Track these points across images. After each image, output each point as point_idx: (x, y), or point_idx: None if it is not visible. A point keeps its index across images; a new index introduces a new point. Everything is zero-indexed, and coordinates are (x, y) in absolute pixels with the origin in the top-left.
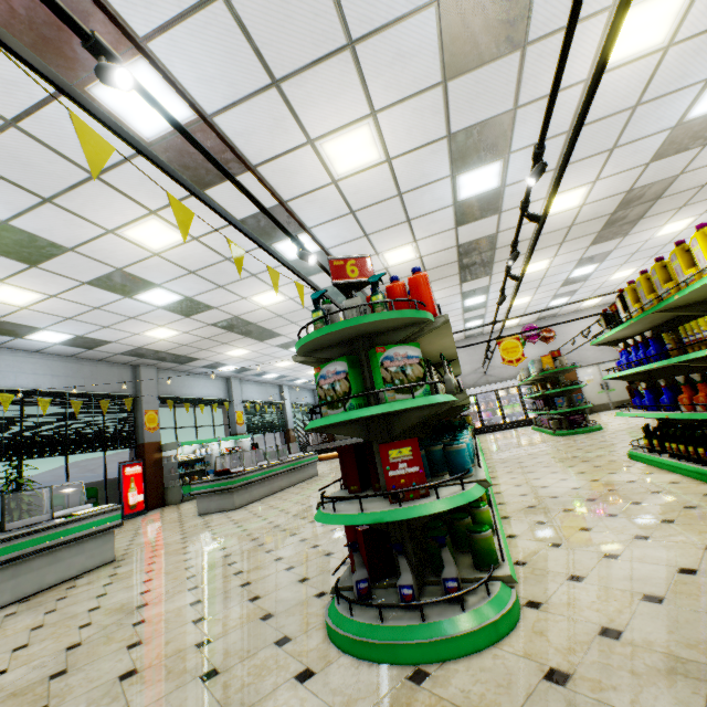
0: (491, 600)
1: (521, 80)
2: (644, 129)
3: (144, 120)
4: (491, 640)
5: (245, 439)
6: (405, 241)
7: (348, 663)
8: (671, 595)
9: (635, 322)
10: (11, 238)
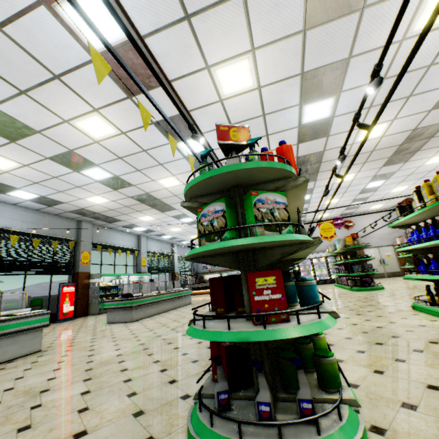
0: (343, 425)
1: (357, 35)
2: (432, 84)
3: (93, 36)
4: None
5: (146, 276)
6: None
7: None
8: None
9: (430, 208)
10: None
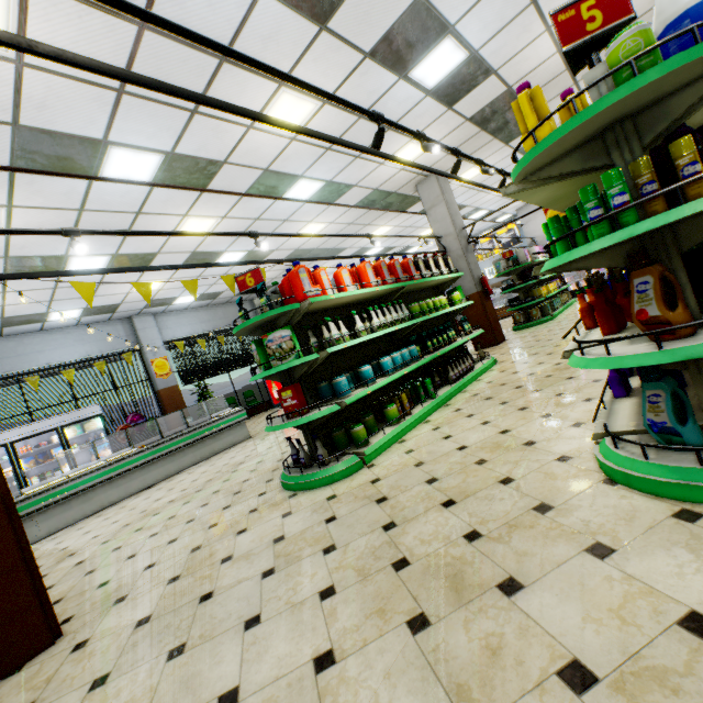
0: (337, 465)
1: None
2: None
3: (139, 174)
4: (329, 482)
5: None
6: (402, 143)
7: (279, 490)
8: (429, 463)
9: None
10: (125, 259)
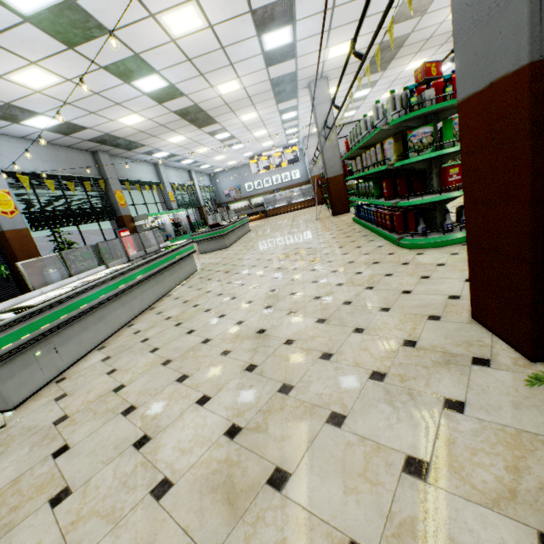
0: None
1: None
2: None
3: None
4: None
5: (181, 212)
6: (351, 37)
7: (432, 249)
8: None
9: None
10: (69, 17)
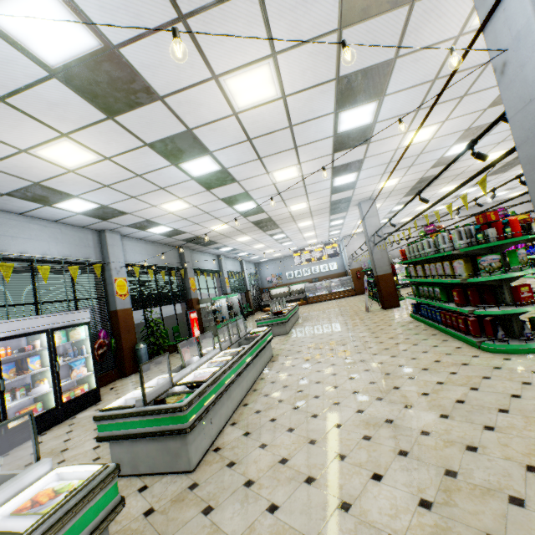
0: None
1: None
2: None
3: (346, 124)
4: None
5: (234, 296)
6: (398, 176)
7: (518, 355)
8: None
9: None
10: (218, 176)
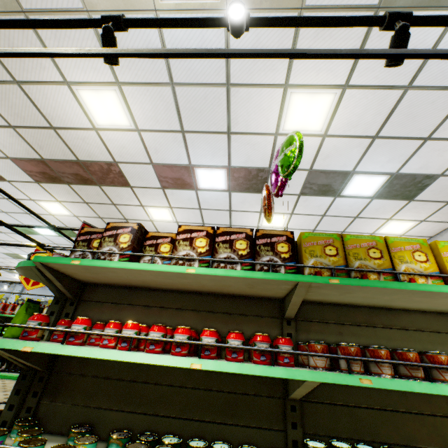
0: None
1: None
2: None
3: None
4: None
5: None
6: None
7: None
8: None
9: None
10: None
